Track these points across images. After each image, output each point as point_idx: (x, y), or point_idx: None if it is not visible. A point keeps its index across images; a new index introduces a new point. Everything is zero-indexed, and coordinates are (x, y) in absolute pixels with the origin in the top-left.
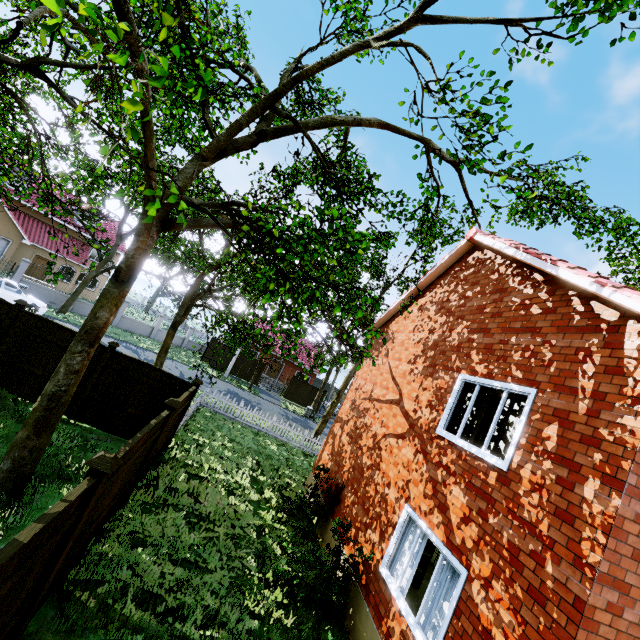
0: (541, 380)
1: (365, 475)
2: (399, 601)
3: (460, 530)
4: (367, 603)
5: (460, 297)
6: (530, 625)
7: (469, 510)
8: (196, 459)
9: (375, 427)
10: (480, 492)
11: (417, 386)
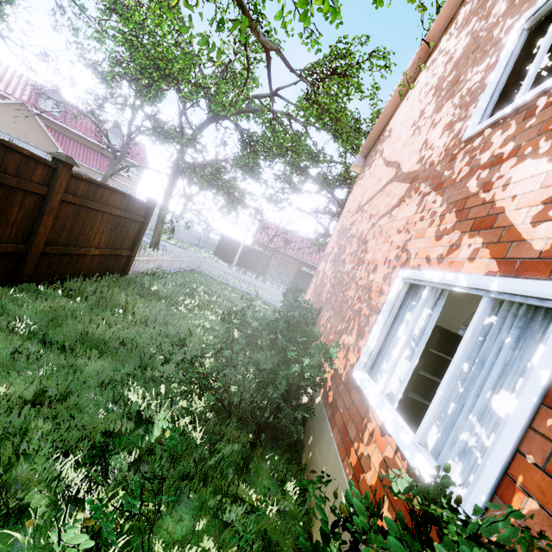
0: None
1: (345, 282)
2: (381, 410)
3: (546, 222)
4: (331, 426)
5: None
6: None
7: None
8: (159, 289)
9: (361, 228)
10: None
11: (424, 133)
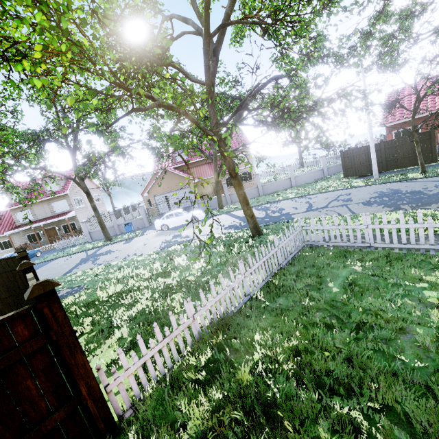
0: None
1: None
2: None
3: None
4: None
5: None
6: None
7: None
8: None
9: None
10: None
11: None
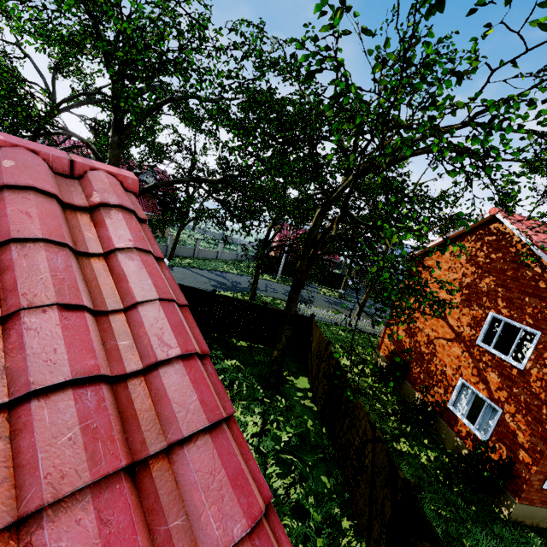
0: (544, 328)
1: (425, 358)
2: (463, 420)
3: (496, 393)
4: (442, 419)
5: (486, 256)
6: (534, 430)
7: (501, 385)
8: None
9: (427, 331)
10: (507, 377)
11: (457, 311)
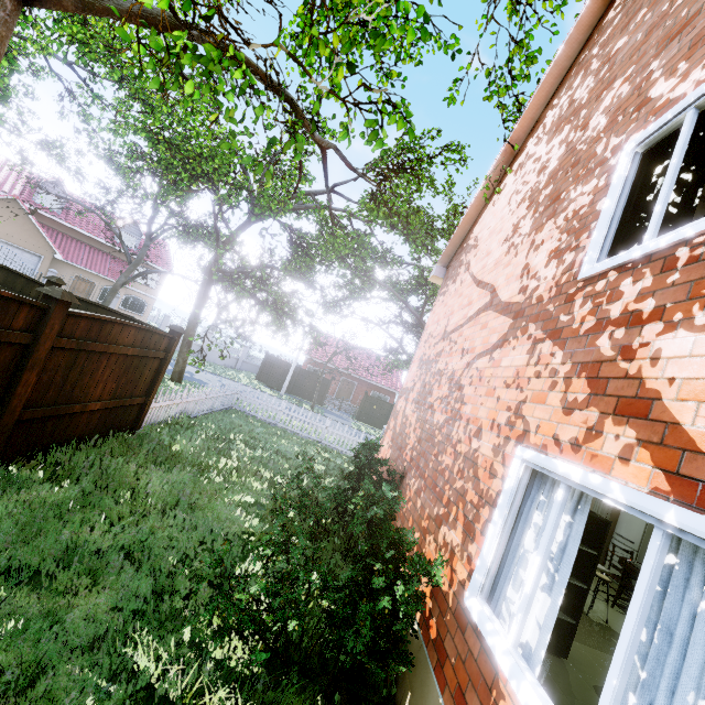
0: None
1: (436, 440)
2: (520, 685)
3: None
4: (439, 684)
5: (598, 70)
6: None
7: None
8: (183, 447)
9: (452, 364)
10: None
11: (523, 254)
